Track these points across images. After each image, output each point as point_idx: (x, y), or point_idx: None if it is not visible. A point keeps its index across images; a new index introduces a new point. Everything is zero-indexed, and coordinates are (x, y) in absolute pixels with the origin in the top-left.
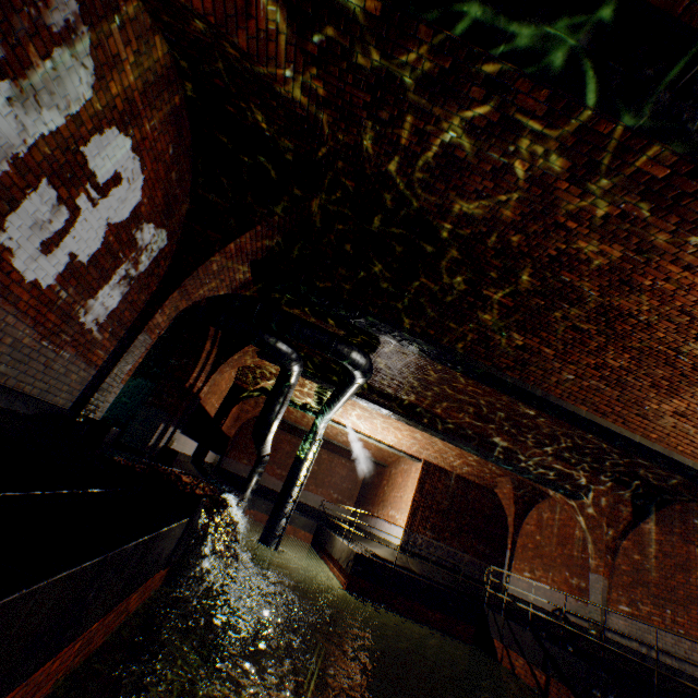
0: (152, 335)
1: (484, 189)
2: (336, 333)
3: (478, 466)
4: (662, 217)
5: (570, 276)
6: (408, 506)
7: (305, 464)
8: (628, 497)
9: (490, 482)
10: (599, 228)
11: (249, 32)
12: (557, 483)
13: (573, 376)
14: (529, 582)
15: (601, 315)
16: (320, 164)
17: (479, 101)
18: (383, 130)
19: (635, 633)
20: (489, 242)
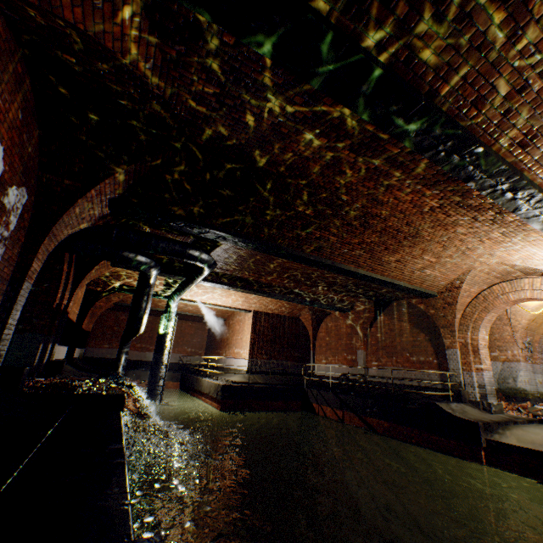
0: (31, 281)
1: (299, 151)
2: (184, 240)
3: (289, 306)
4: (395, 170)
5: (347, 198)
6: (248, 344)
7: (168, 336)
8: (372, 305)
9: (296, 314)
10: (364, 174)
11: (115, 35)
12: (336, 306)
13: (347, 250)
14: (326, 365)
15: (362, 217)
16: (173, 127)
17: (300, 105)
18: (228, 111)
19: (380, 374)
20: (300, 180)
